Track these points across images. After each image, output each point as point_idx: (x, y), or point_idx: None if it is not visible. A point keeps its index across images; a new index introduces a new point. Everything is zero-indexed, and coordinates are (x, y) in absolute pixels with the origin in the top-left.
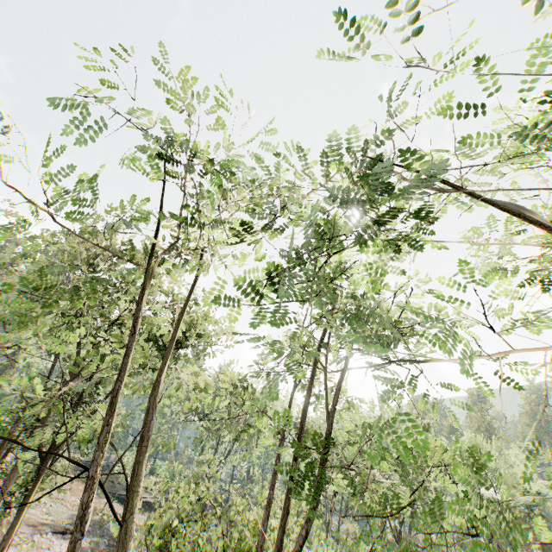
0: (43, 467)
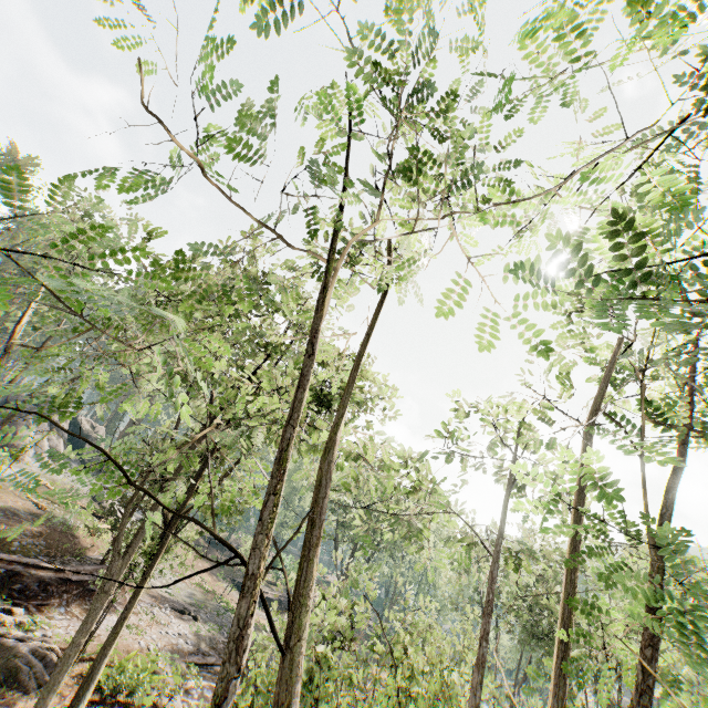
0: (168, 536)
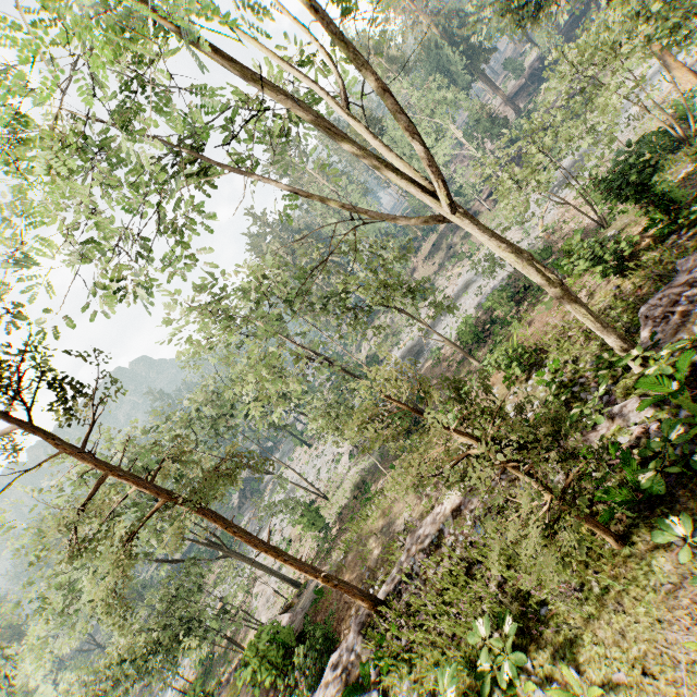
0: None
